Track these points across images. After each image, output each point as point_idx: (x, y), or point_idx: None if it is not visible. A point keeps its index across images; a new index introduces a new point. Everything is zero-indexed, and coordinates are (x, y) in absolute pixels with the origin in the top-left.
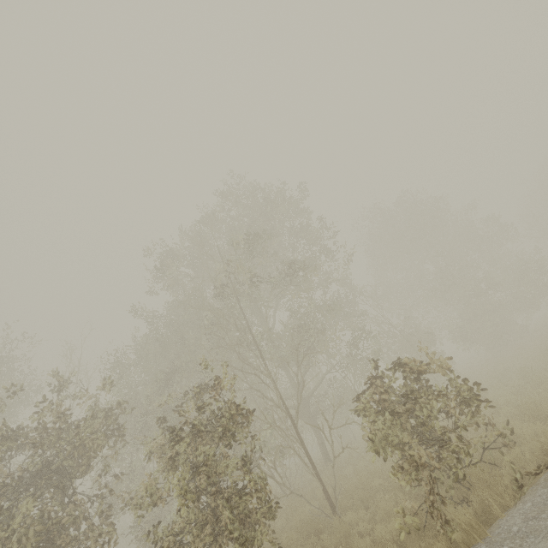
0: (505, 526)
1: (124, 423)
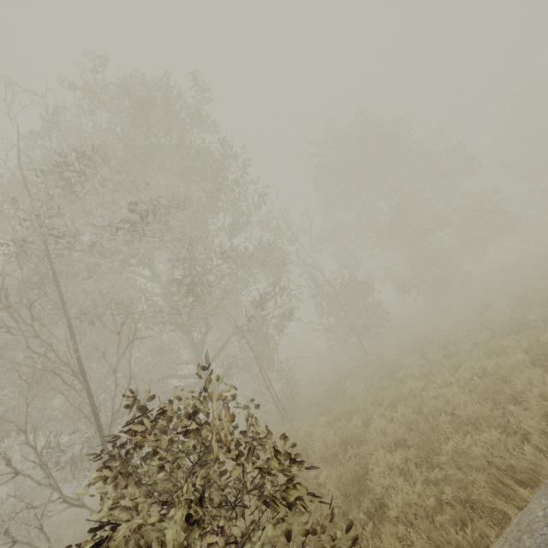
0: None
1: None
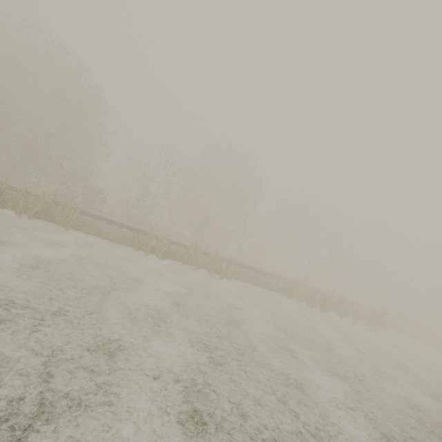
0: None
1: None
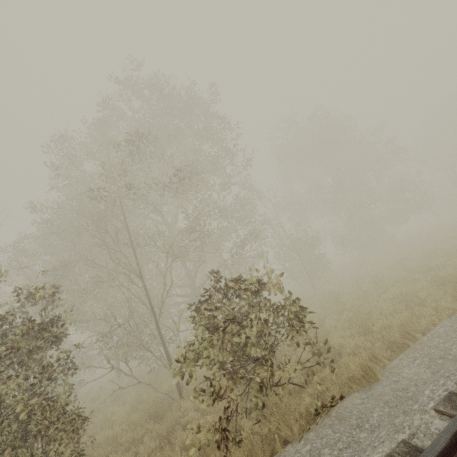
0: None
1: None
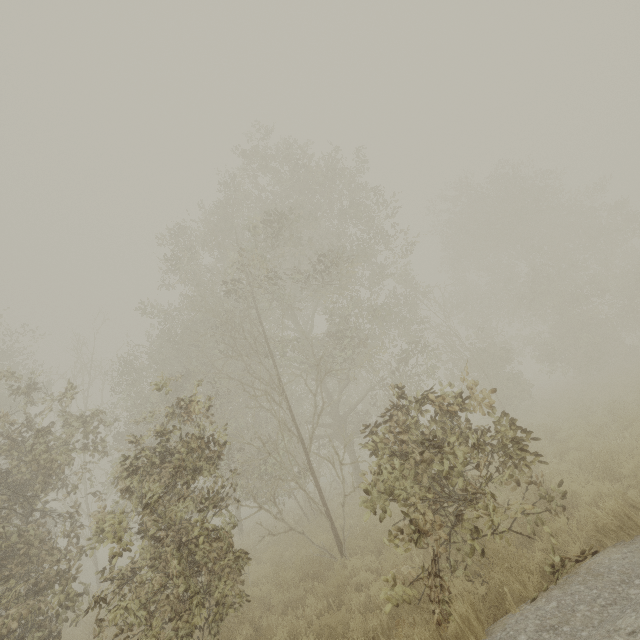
0: (512, 630)
1: (104, 437)
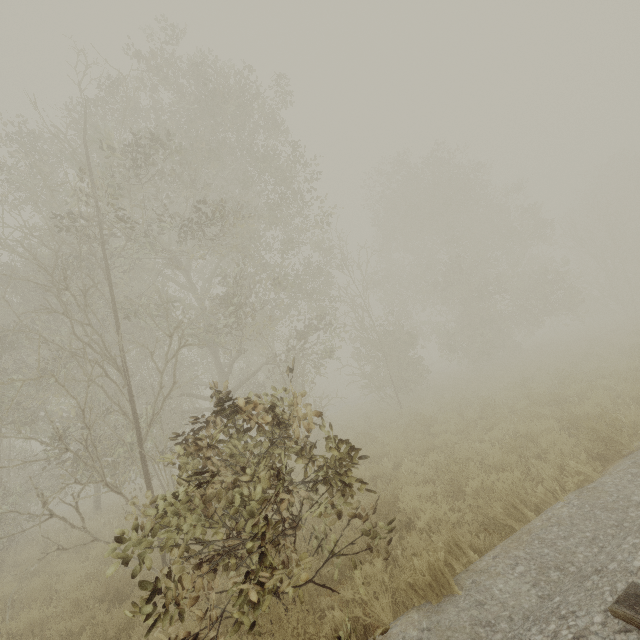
0: None
1: None
